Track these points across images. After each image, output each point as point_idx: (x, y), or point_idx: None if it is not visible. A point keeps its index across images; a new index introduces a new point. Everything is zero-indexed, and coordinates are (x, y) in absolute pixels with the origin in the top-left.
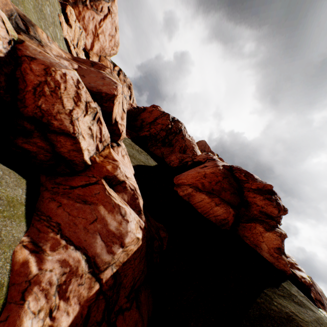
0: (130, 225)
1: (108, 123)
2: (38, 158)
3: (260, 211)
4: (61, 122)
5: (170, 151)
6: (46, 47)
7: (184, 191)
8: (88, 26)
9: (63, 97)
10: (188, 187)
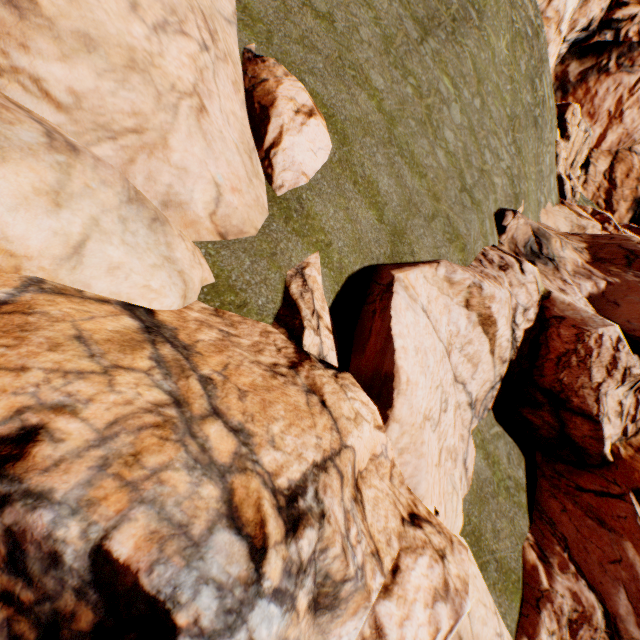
0: None
1: None
2: (537, 432)
3: None
4: (582, 399)
5: None
6: (559, 265)
7: None
8: (598, 107)
9: (592, 366)
10: None
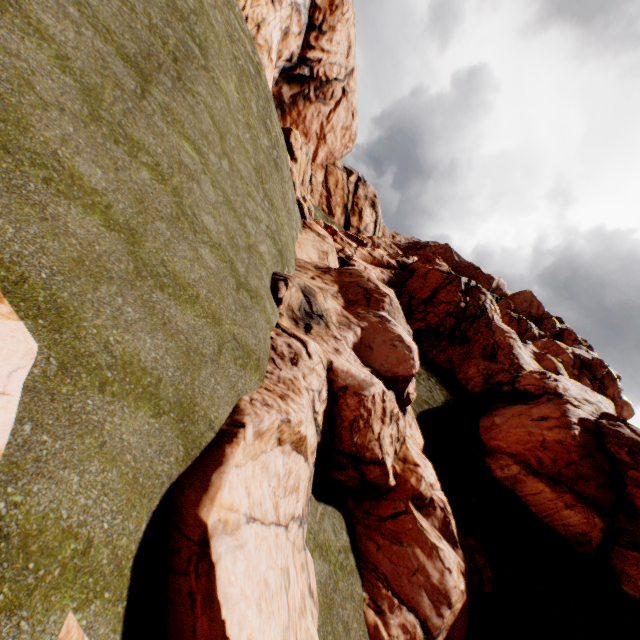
0: (453, 575)
1: (397, 398)
2: (347, 485)
3: None
4: (372, 450)
5: (463, 353)
6: (328, 319)
7: (504, 469)
8: (310, 129)
9: (373, 422)
10: (511, 460)
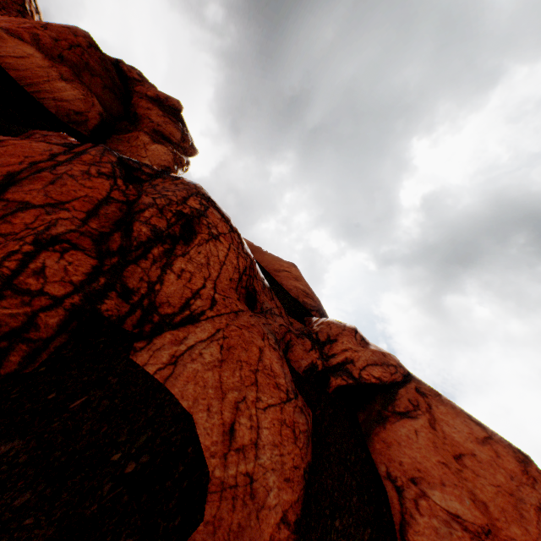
0: None
1: None
2: None
3: (155, 131)
4: None
5: None
6: None
7: None
8: None
9: None
10: None
